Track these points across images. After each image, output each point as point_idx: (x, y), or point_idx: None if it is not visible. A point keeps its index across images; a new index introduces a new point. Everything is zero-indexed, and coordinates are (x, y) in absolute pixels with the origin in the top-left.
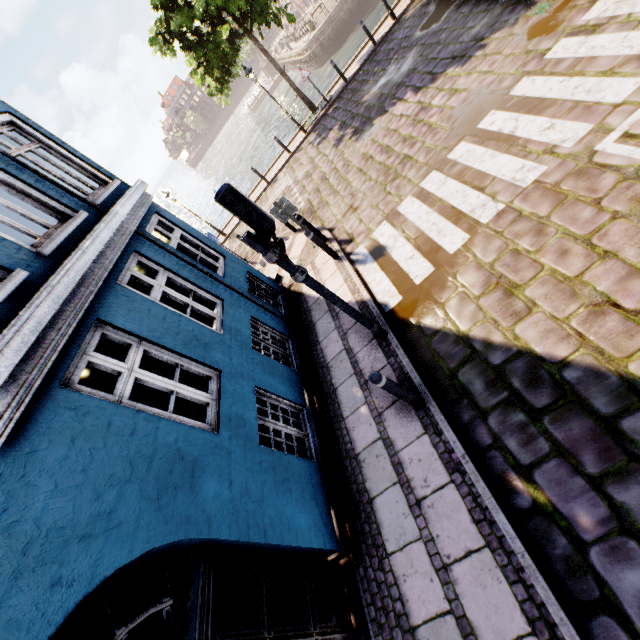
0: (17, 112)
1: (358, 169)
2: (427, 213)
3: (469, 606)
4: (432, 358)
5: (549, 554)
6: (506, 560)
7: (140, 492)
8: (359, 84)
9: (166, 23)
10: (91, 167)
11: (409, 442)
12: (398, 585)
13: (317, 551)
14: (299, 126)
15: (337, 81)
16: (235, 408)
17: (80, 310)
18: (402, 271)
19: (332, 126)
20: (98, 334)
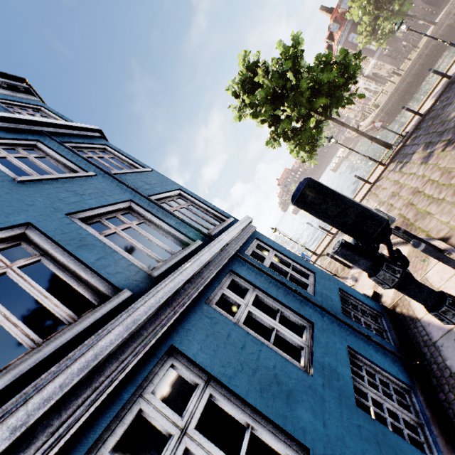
0: (184, 188)
1: None
2: None
3: None
4: None
5: None
6: None
7: None
8: (439, 110)
9: (275, 130)
10: (217, 212)
11: None
12: None
13: None
14: (376, 162)
15: (410, 120)
16: None
17: (155, 335)
18: None
19: (413, 150)
20: (166, 365)
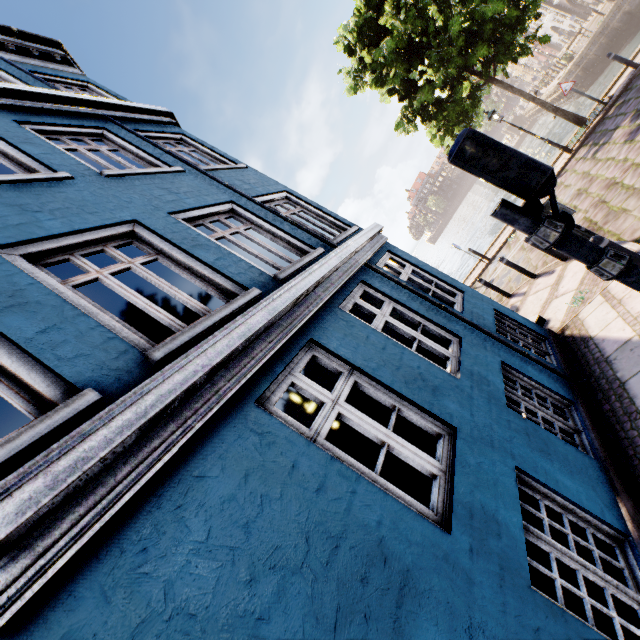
0: (291, 190)
1: None
2: None
3: None
4: None
5: None
6: None
7: (309, 599)
8: None
9: (409, 105)
10: (336, 220)
11: None
12: None
13: None
14: (560, 147)
15: (618, 77)
16: (479, 496)
17: (294, 327)
18: None
19: (617, 124)
20: (308, 355)
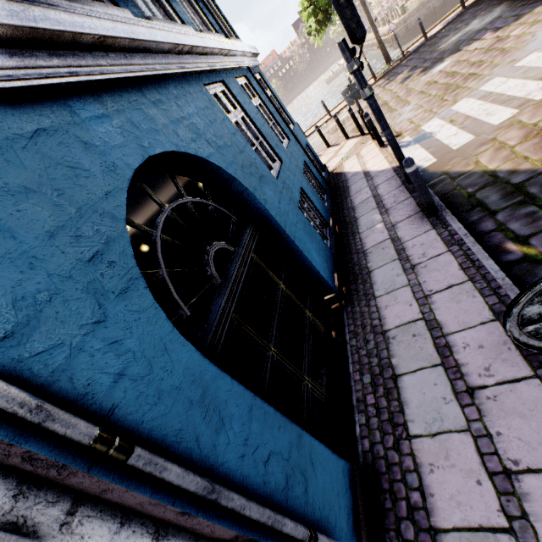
0: None
1: (419, 92)
2: (480, 105)
3: (440, 314)
4: (454, 189)
5: (528, 282)
6: (485, 285)
7: (234, 156)
8: (438, 39)
9: None
10: (228, 27)
11: (415, 236)
12: (379, 311)
13: (321, 281)
14: (372, 72)
15: (417, 41)
16: (288, 182)
17: (218, 66)
18: (442, 144)
19: (402, 71)
20: (222, 89)
